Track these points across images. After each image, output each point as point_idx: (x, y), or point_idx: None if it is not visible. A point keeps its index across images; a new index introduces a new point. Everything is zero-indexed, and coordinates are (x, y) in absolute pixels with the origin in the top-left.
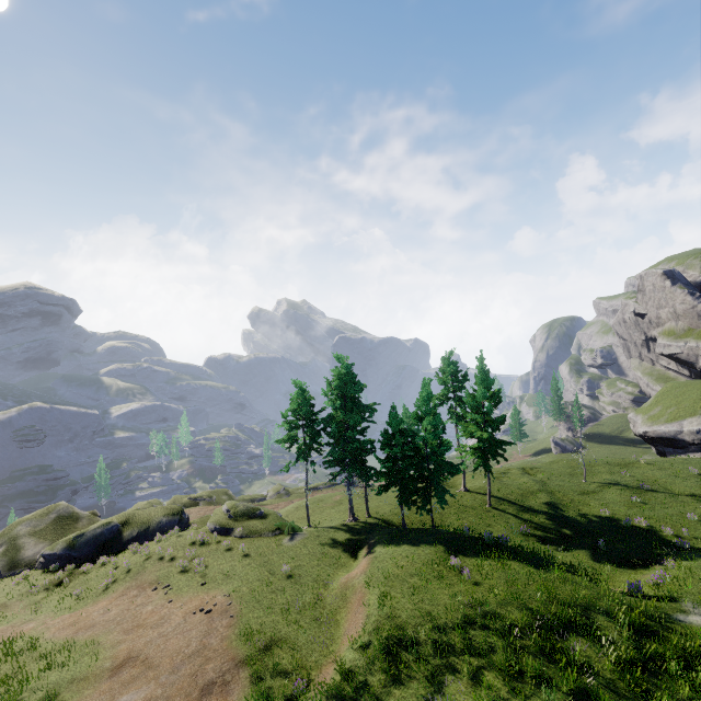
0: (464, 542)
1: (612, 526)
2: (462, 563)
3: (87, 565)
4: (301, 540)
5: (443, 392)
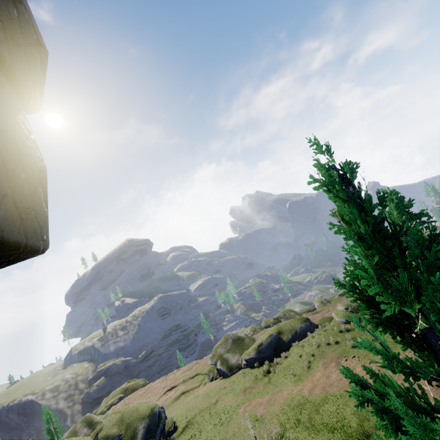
0: None
1: None
2: None
3: (277, 359)
4: None
5: None
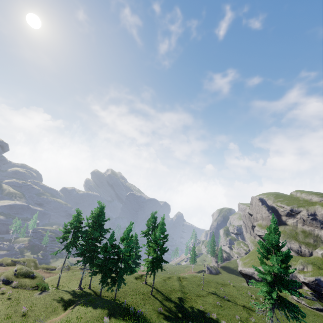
0: (120, 310)
1: (201, 315)
2: (110, 321)
3: None
4: (45, 295)
5: (147, 230)
